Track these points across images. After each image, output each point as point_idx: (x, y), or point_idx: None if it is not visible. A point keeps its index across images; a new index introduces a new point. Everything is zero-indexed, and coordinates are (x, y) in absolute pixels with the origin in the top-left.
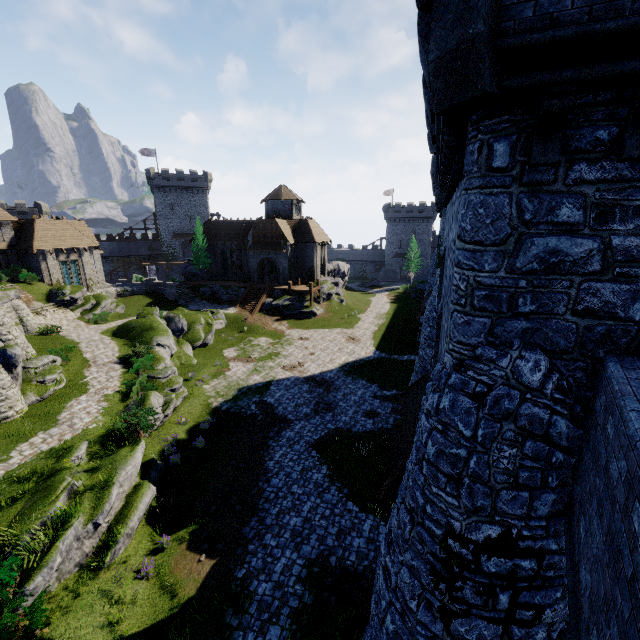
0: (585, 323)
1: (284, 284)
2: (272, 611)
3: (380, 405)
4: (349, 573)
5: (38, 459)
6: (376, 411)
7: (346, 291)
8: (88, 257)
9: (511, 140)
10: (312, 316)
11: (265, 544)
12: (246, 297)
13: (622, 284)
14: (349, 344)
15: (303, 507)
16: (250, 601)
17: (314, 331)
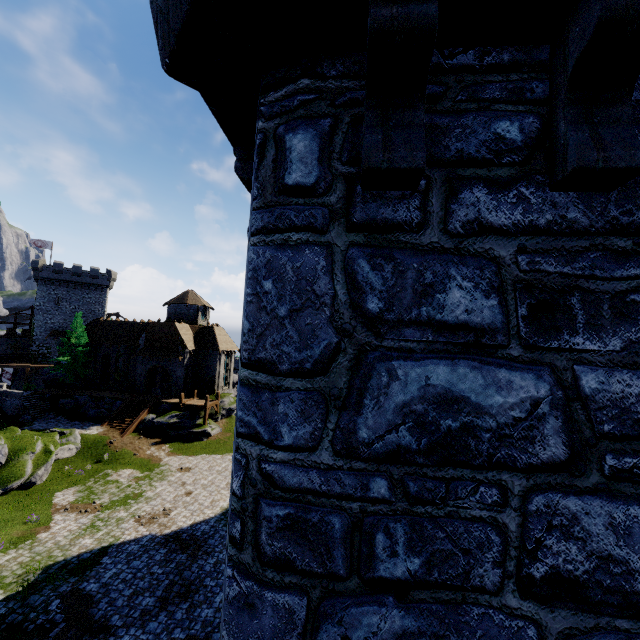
0: (560, 623)
1: (176, 396)
2: None
3: None
4: None
5: None
6: None
7: None
8: None
9: (320, 128)
10: (204, 437)
11: None
12: (121, 412)
13: (631, 503)
14: None
15: None
16: None
17: (202, 458)
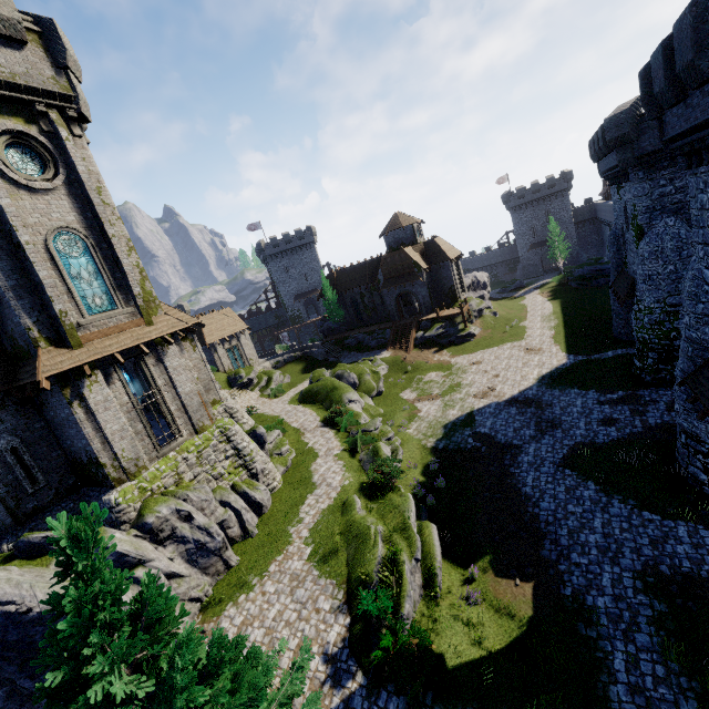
0: None
1: (428, 313)
2: (627, 621)
3: (613, 410)
4: (693, 579)
5: (326, 516)
6: (612, 417)
7: (493, 302)
8: (244, 339)
9: None
10: (471, 338)
11: (575, 563)
12: (394, 337)
13: None
14: (532, 356)
15: (593, 524)
16: (596, 614)
17: (482, 353)
